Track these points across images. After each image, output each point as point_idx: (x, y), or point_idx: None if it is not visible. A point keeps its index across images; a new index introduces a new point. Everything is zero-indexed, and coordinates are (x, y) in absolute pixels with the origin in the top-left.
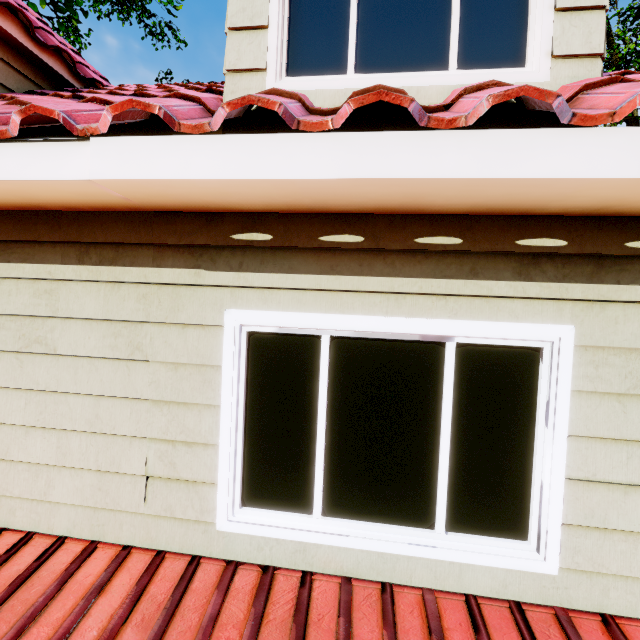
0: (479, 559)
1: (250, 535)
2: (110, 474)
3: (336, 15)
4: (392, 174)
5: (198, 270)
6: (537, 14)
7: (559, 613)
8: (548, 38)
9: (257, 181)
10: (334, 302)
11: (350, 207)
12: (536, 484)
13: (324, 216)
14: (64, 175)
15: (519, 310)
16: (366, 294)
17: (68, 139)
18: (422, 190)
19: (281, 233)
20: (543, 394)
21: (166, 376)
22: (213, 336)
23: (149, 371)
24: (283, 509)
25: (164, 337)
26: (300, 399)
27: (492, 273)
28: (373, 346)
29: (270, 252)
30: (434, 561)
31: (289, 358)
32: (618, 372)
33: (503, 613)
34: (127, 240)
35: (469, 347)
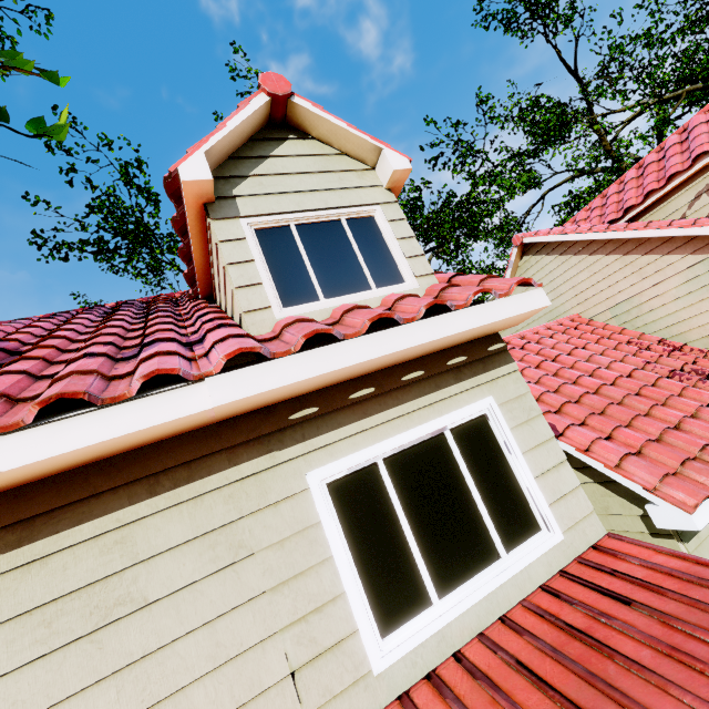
0: (531, 557)
1: (402, 658)
2: (252, 703)
3: (299, 271)
4: (399, 348)
5: (272, 453)
6: (399, 260)
7: (578, 560)
8: (409, 269)
9: (330, 372)
10: (376, 435)
11: (364, 372)
12: (526, 491)
13: (345, 383)
14: (187, 411)
15: (467, 398)
16: (391, 421)
17: (183, 385)
18: (408, 352)
19: (323, 403)
20: (500, 438)
21: (276, 558)
22: (303, 500)
23: (258, 562)
24: (412, 616)
25: (262, 523)
26: (383, 516)
27: (445, 383)
28: (409, 453)
29: (320, 419)
30: (513, 578)
31: (362, 489)
32: (519, 410)
33: (560, 580)
34: (199, 455)
35: (455, 429)
